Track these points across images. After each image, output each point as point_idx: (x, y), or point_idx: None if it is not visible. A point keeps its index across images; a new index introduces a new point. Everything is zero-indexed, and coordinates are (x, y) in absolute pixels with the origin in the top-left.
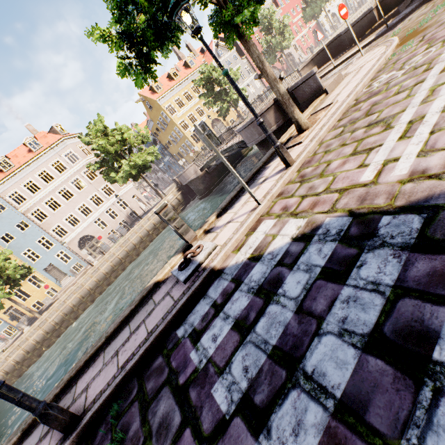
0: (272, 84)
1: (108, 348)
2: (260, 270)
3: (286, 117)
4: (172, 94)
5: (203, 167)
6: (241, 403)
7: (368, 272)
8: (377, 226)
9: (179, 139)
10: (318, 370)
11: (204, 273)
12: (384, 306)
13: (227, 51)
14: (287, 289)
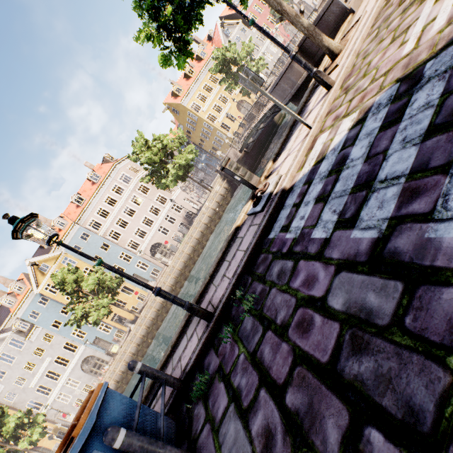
0: (294, 21)
1: (215, 280)
2: (326, 164)
3: (315, 59)
4: (193, 92)
5: (241, 147)
6: (336, 225)
7: (419, 103)
8: (422, 73)
9: (210, 133)
10: (389, 173)
11: (277, 195)
12: (435, 111)
13: (234, 28)
14: (353, 157)
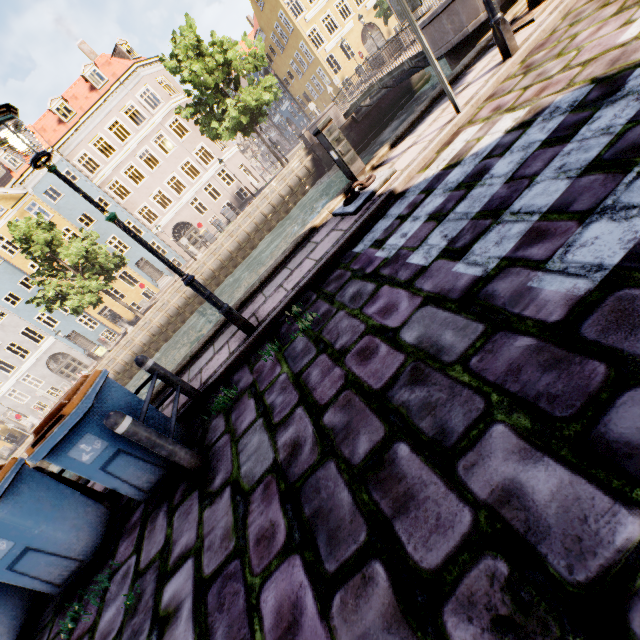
0: None
1: (266, 289)
2: (459, 172)
3: None
4: None
5: (349, 110)
6: (441, 253)
7: (600, 124)
8: (626, 81)
9: (307, 66)
10: (526, 206)
11: (381, 197)
12: (610, 141)
13: None
14: (495, 172)
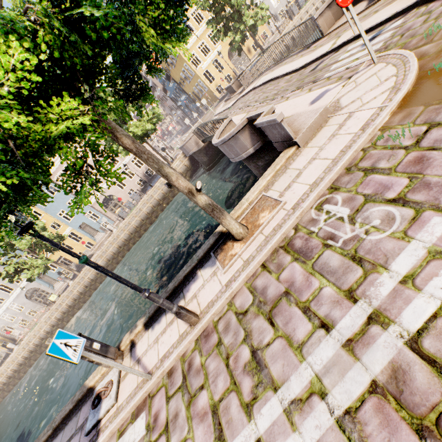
0: (187, 196)
1: None
2: None
3: (266, 139)
4: None
5: (203, 140)
6: None
7: None
8: None
9: (191, 78)
10: None
11: None
12: None
13: None
14: None
